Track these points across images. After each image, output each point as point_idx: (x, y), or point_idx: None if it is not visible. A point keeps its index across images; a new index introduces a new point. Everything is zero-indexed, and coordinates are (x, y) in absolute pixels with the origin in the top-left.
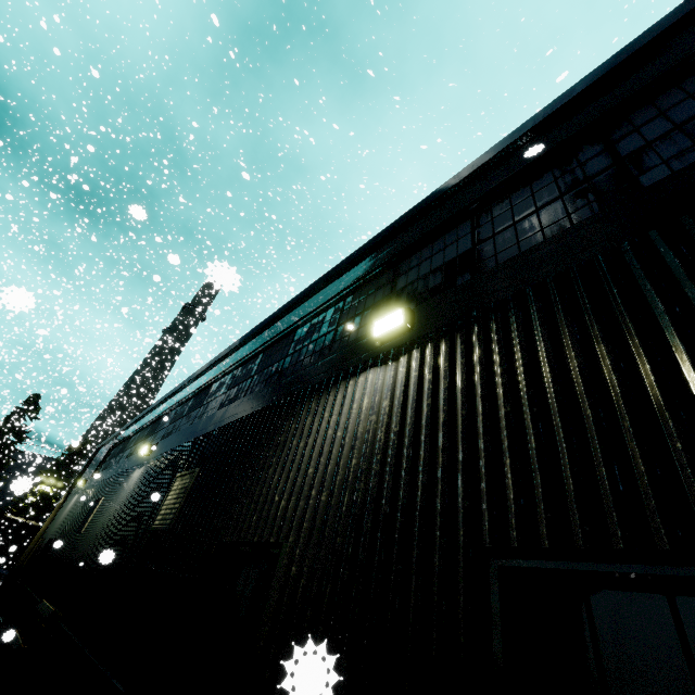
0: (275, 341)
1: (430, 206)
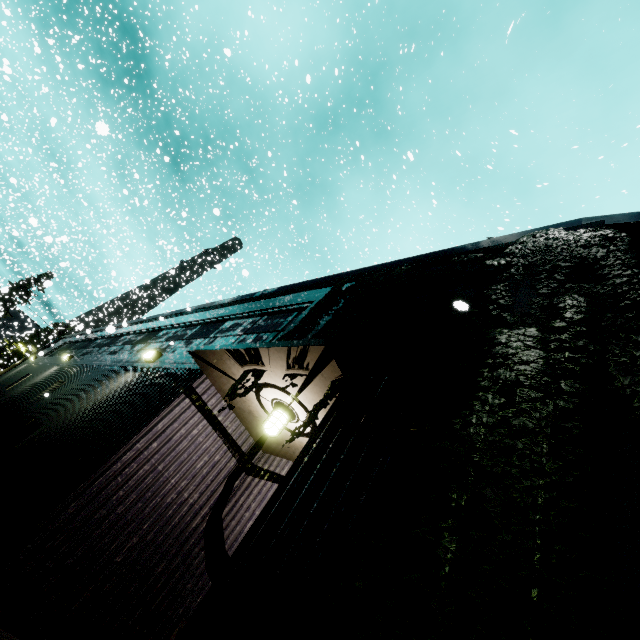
0: (154, 330)
1: (228, 304)
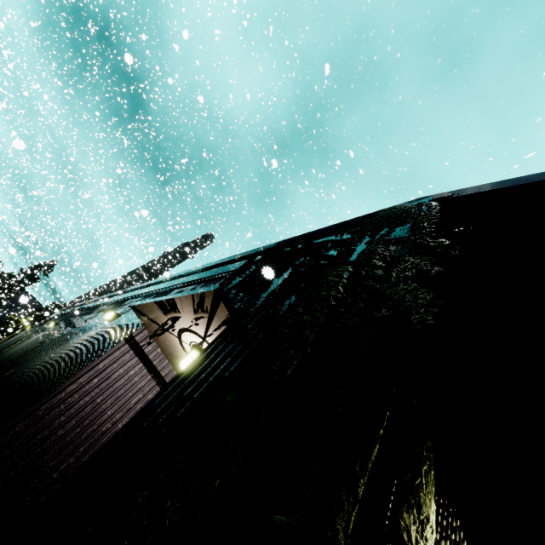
0: (123, 300)
1: (178, 277)
